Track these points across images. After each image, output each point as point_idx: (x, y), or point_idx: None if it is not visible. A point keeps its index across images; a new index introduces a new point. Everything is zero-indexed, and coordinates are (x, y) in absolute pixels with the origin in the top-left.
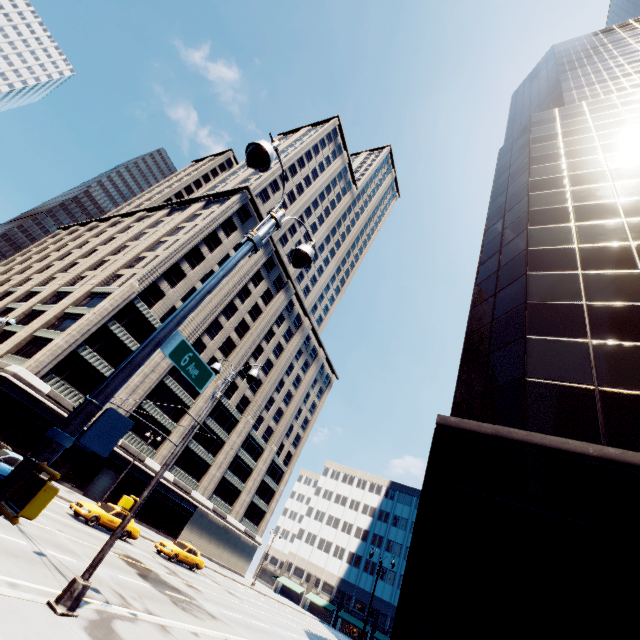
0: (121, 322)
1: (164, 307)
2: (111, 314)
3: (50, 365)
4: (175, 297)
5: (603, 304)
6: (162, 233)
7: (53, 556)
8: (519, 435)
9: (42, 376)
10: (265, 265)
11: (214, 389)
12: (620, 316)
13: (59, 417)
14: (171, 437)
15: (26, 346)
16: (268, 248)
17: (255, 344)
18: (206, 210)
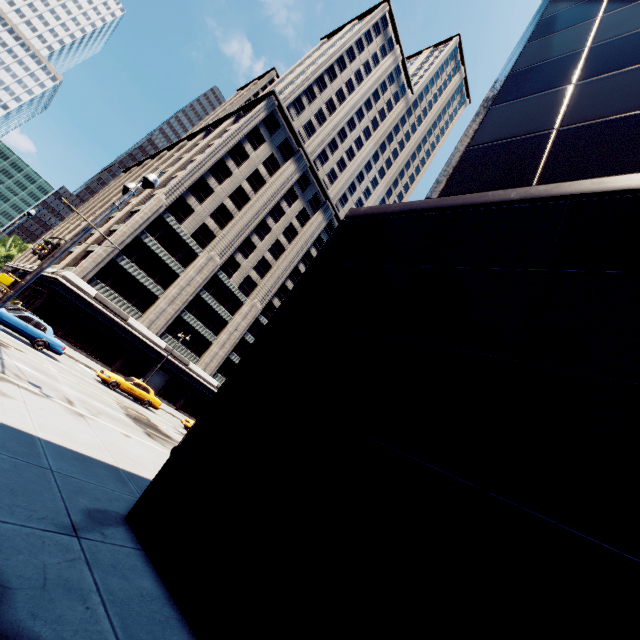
0: (154, 236)
1: (194, 223)
2: (142, 227)
3: (94, 271)
4: (204, 213)
5: (617, 38)
6: (193, 153)
7: (14, 364)
8: (429, 203)
9: (89, 281)
10: (299, 183)
11: (251, 307)
12: (636, 42)
13: (108, 318)
14: (212, 347)
15: (80, 260)
16: (301, 163)
17: (291, 266)
18: (234, 125)
